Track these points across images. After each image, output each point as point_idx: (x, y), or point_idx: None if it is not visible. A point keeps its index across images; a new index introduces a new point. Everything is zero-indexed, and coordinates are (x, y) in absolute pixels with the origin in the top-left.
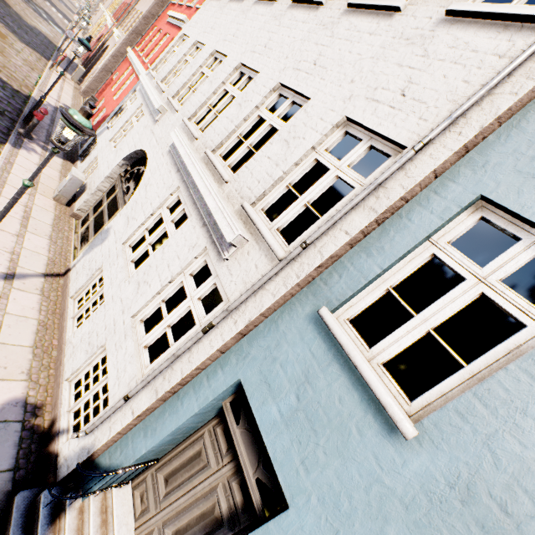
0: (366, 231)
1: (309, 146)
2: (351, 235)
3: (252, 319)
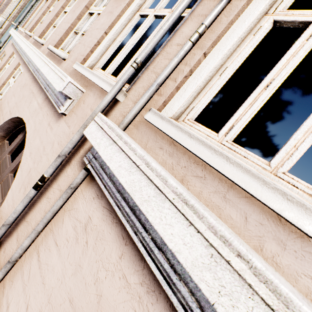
0: (20, 10)
1: (19, 5)
2: (17, 11)
3: (3, 30)
